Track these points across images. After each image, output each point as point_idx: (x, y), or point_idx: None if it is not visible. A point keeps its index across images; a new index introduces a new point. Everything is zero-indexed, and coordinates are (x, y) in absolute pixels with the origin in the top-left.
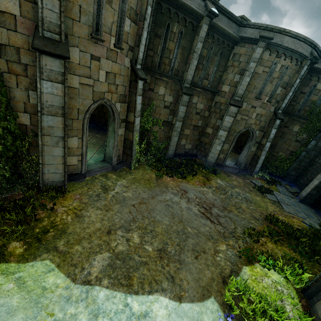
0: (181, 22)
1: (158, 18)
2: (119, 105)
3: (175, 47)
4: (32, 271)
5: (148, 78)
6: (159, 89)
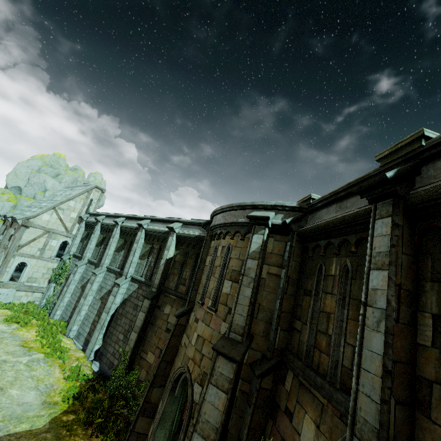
0: (345, 251)
1: (308, 266)
2: (199, 388)
3: (337, 305)
4: (42, 420)
5: (289, 380)
6: (304, 422)
